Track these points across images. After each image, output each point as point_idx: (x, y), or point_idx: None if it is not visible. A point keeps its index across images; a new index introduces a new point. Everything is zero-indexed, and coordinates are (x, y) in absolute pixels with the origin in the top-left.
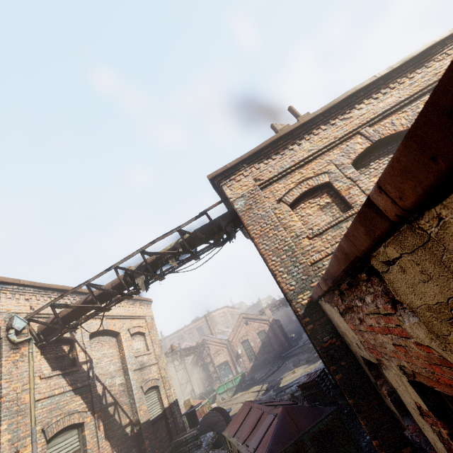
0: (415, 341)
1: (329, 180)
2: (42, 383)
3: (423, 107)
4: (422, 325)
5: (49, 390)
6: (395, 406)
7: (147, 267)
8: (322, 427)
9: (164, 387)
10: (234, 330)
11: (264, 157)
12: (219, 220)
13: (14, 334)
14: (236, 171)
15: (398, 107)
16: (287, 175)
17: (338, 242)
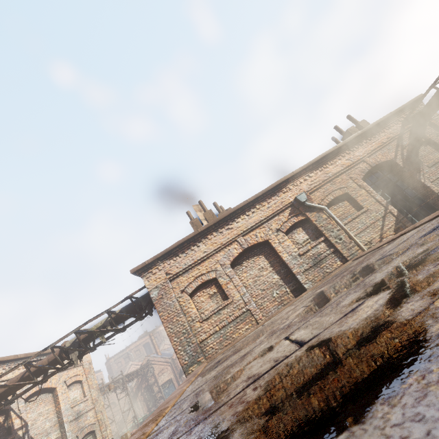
0: None
1: (216, 276)
2: None
3: None
4: None
5: None
6: None
7: (80, 344)
8: None
9: (100, 430)
10: None
11: (173, 255)
12: (141, 301)
13: None
14: (153, 266)
15: (260, 224)
16: (189, 270)
17: (218, 325)
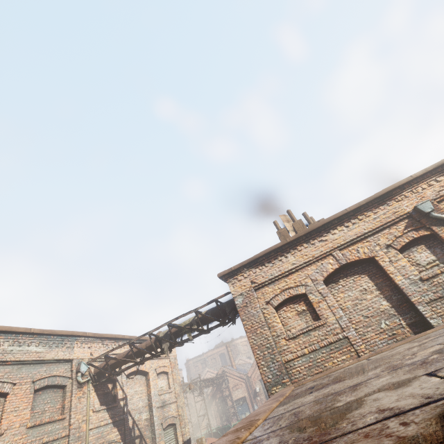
0: None
1: (305, 291)
2: (94, 416)
3: None
4: None
5: (98, 421)
6: None
7: (171, 336)
8: None
9: (180, 425)
10: (253, 366)
11: (259, 264)
12: (225, 306)
13: (80, 376)
14: (239, 272)
15: (363, 237)
16: (275, 282)
17: (307, 347)
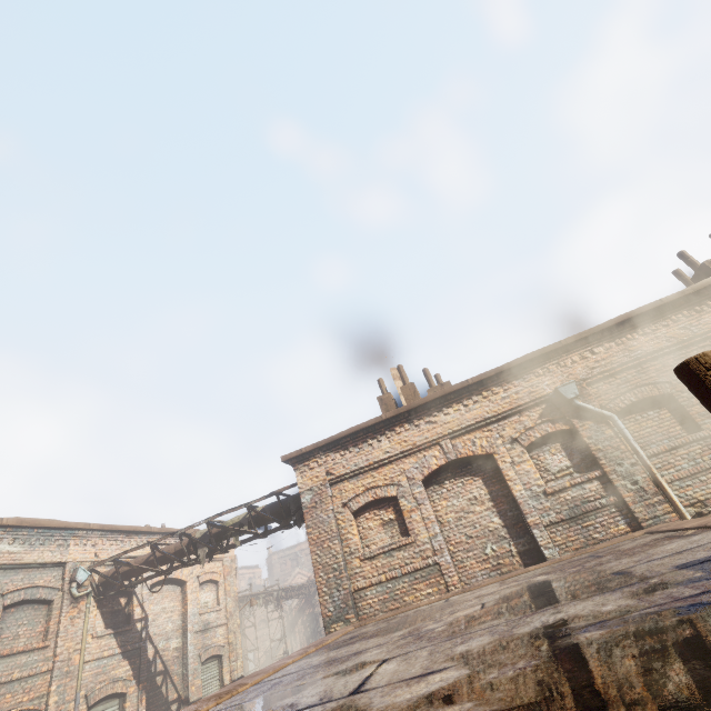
0: None
1: (397, 494)
2: (94, 643)
3: None
4: None
5: (99, 651)
6: None
7: (211, 539)
8: None
9: (229, 657)
10: None
11: (341, 447)
12: (291, 502)
13: (76, 587)
14: (312, 457)
15: (484, 424)
16: (360, 475)
17: (386, 572)
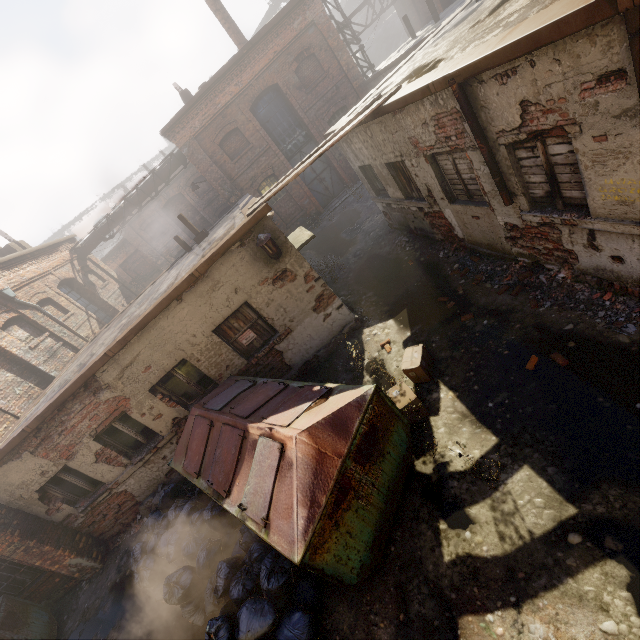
0: (104, 403)
1: None
2: None
3: (121, 339)
4: (109, 391)
5: None
6: (69, 504)
7: None
8: (3, 614)
9: None
10: None
11: None
12: None
13: None
14: None
15: None
16: None
17: None
